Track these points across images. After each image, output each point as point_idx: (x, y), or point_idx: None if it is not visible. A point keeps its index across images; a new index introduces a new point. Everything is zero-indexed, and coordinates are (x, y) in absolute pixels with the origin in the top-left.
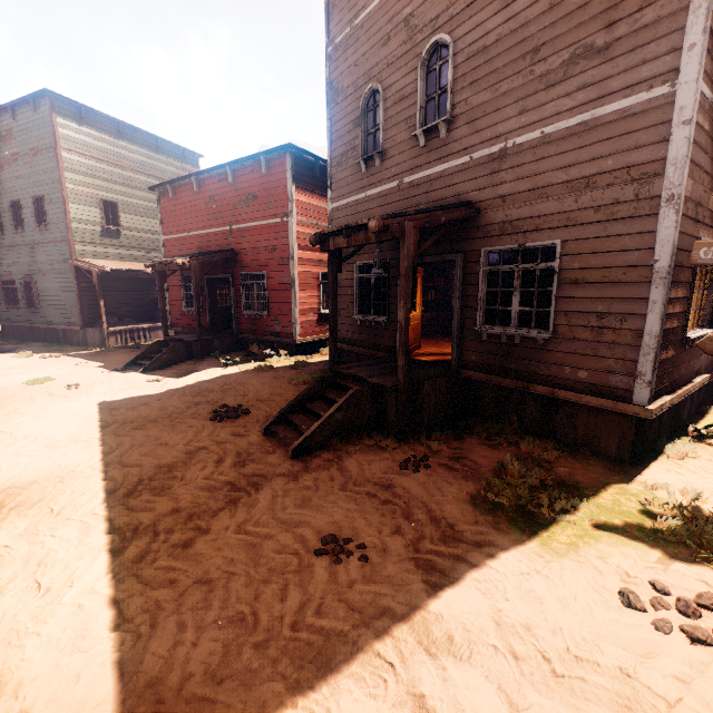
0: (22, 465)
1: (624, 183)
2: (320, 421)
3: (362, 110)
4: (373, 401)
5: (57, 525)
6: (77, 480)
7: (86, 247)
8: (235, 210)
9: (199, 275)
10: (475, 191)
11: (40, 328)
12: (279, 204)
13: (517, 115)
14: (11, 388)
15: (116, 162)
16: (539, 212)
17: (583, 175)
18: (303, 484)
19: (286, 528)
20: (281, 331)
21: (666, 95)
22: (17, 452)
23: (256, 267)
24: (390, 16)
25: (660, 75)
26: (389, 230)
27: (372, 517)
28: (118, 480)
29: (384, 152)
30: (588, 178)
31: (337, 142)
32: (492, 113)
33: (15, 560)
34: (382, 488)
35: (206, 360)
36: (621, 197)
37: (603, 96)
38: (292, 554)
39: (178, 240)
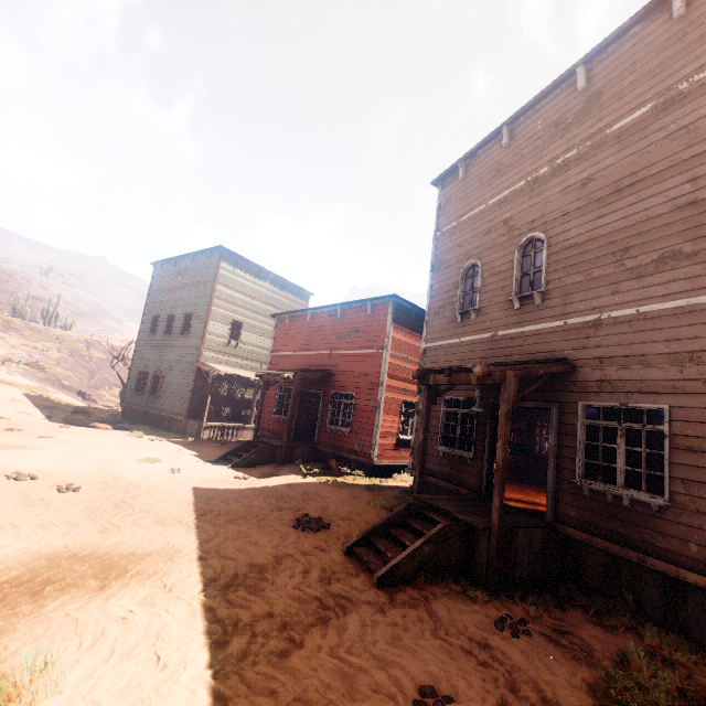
0: (140, 535)
1: None
2: (408, 551)
3: (462, 277)
4: (462, 540)
5: (170, 601)
6: (183, 561)
7: (210, 354)
8: (338, 338)
9: (298, 388)
10: (570, 349)
11: (153, 413)
12: (377, 338)
13: (610, 294)
14: (129, 462)
15: (250, 294)
16: (640, 376)
17: (685, 349)
18: (391, 618)
19: (380, 665)
20: (359, 449)
21: None
22: (135, 522)
23: (347, 388)
24: (491, 217)
25: None
26: (491, 375)
27: (472, 678)
28: (217, 570)
29: (480, 309)
30: (691, 353)
31: (436, 297)
32: (586, 290)
33: (138, 627)
34: (478, 646)
35: (287, 466)
36: None
37: (696, 288)
38: (388, 697)
39: (284, 356)
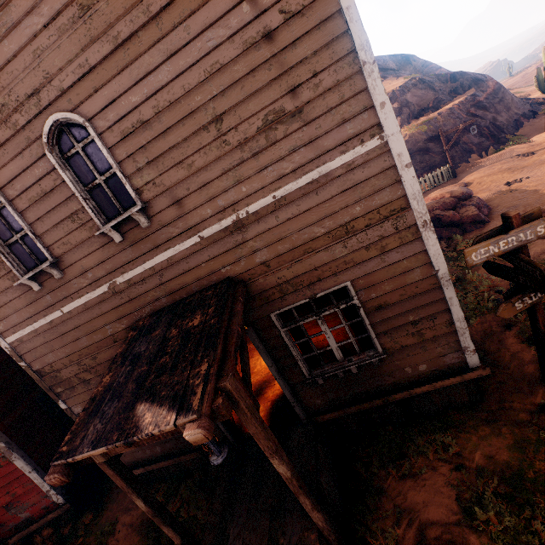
0: None
1: (380, 221)
2: None
3: None
4: None
5: None
6: None
7: None
8: None
9: None
10: (226, 266)
11: None
12: None
13: (233, 185)
14: None
15: None
16: (313, 265)
17: (339, 224)
18: None
19: None
20: (32, 513)
21: (379, 146)
22: None
23: None
24: None
25: (365, 130)
26: (214, 412)
27: None
28: None
29: (58, 259)
30: (345, 225)
31: None
32: (200, 188)
33: None
34: None
35: None
36: (384, 233)
37: (321, 155)
38: None
39: None
